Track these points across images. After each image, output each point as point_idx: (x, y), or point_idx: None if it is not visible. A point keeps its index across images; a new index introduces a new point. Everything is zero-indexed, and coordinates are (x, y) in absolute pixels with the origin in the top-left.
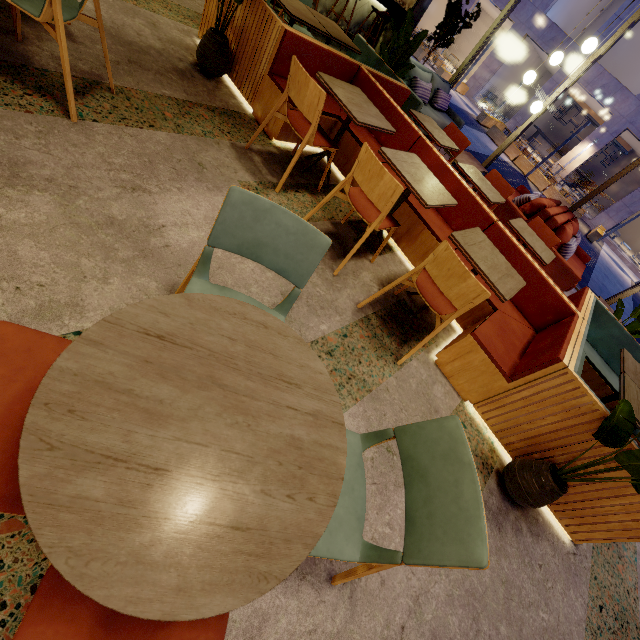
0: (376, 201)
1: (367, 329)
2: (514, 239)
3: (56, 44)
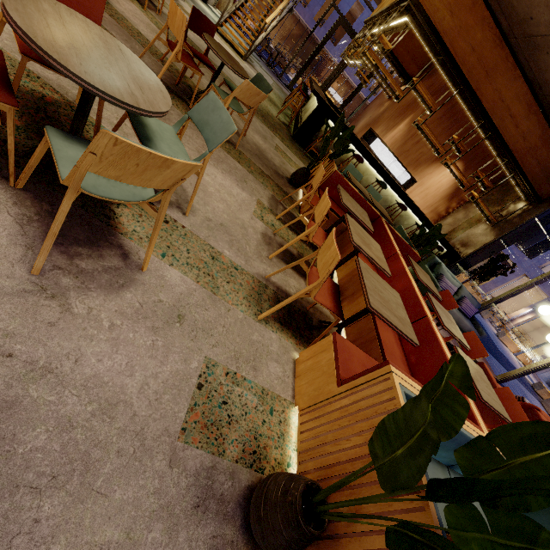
0: (316, 217)
1: (258, 286)
2: (441, 337)
3: None
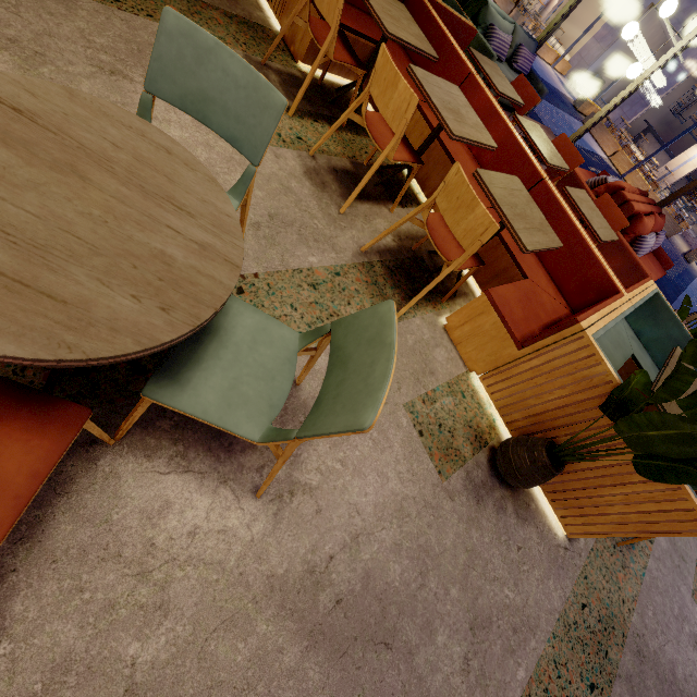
0: (390, 120)
1: (367, 274)
2: (563, 202)
3: None
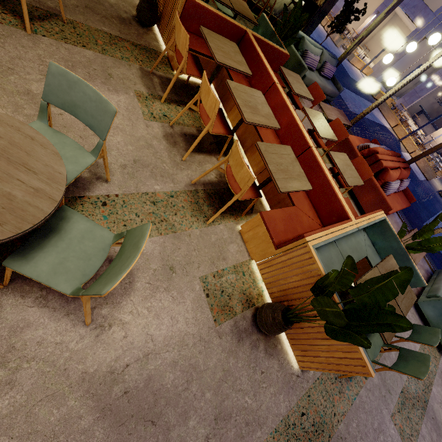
0: (208, 112)
1: (192, 197)
2: (321, 161)
3: None
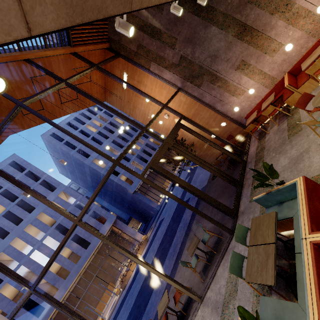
0: None
1: None
2: None
3: None
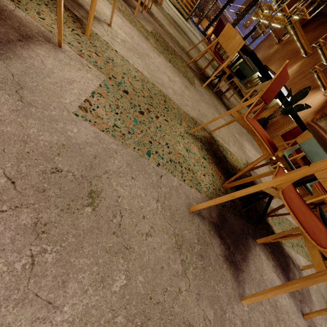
0: None
1: None
2: None
3: (227, 100)
